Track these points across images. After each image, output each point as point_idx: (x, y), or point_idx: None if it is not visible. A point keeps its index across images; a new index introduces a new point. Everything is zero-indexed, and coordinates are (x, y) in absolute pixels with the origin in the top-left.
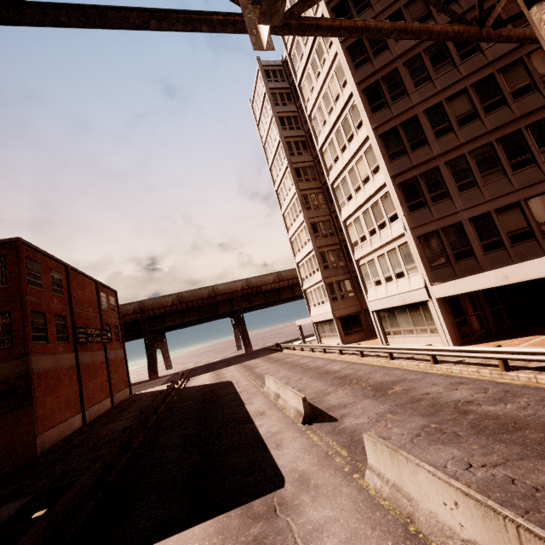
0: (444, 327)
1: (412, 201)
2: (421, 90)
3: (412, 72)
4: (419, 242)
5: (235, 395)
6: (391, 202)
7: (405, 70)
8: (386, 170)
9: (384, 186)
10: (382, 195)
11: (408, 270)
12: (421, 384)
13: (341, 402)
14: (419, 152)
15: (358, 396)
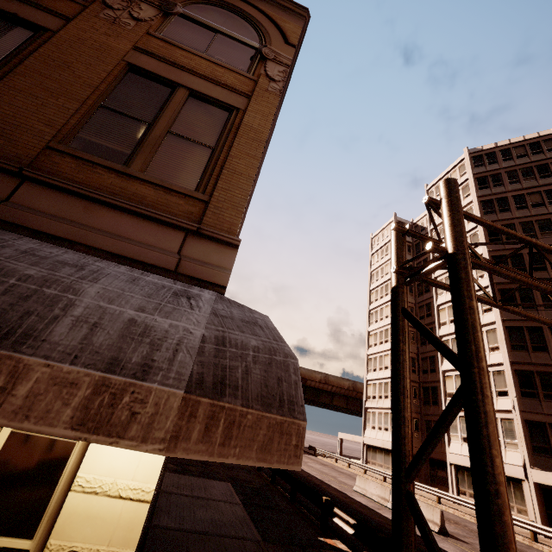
0: (537, 512)
1: (525, 389)
2: (548, 312)
3: (543, 296)
4: (525, 424)
5: (321, 480)
6: (503, 379)
7: (538, 292)
8: (506, 354)
9: (500, 364)
10: (495, 370)
11: (506, 443)
12: (532, 551)
13: (458, 532)
14: (539, 354)
15: (472, 535)
